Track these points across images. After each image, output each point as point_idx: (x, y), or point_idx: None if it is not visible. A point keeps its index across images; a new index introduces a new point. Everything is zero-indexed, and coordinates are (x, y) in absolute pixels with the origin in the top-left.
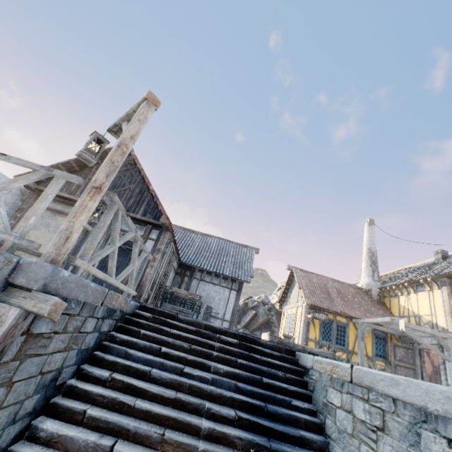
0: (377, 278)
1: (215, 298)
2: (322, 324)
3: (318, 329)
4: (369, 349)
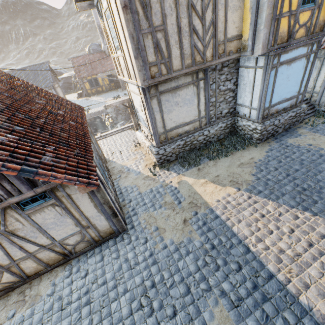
0: (106, 42)
1: None
2: (89, 82)
3: (88, 85)
4: (107, 81)
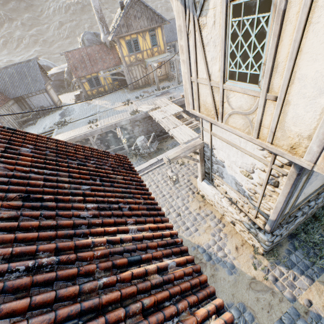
0: (106, 32)
1: (41, 100)
2: (88, 82)
3: (88, 85)
4: (110, 80)
